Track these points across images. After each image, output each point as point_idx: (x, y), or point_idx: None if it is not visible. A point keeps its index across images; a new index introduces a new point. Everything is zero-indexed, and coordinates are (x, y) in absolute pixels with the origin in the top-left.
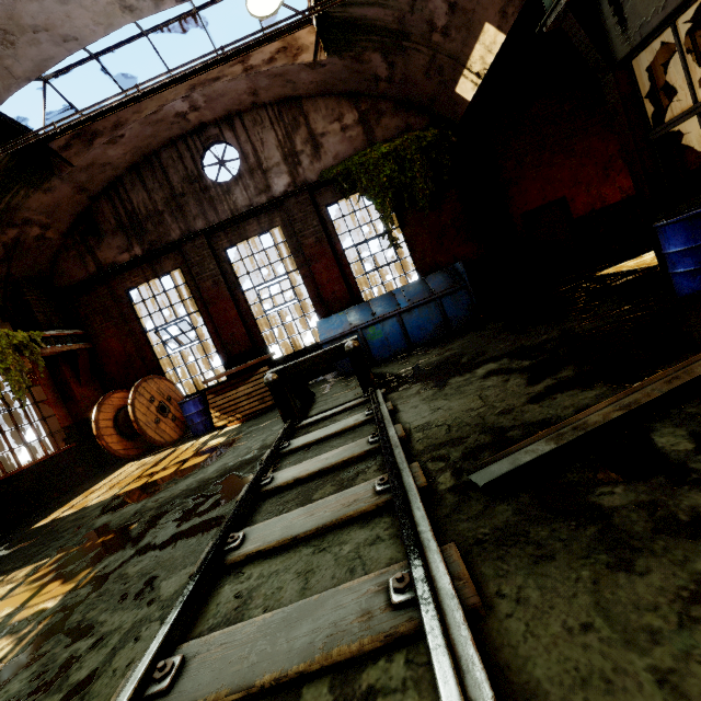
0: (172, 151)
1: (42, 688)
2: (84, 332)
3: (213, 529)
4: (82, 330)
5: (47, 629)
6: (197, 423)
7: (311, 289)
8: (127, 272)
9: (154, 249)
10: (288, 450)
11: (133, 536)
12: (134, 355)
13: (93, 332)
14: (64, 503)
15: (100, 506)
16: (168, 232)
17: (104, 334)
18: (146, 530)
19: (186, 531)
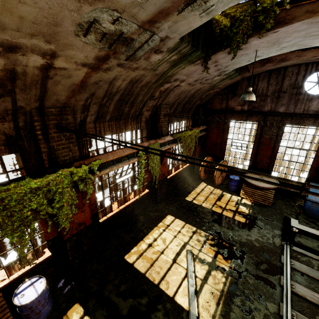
0: (295, 68)
1: (247, 312)
2: (207, 127)
3: (274, 289)
4: (206, 126)
5: (233, 282)
6: (232, 187)
7: (315, 163)
8: (235, 113)
9: (253, 110)
10: (293, 268)
11: (238, 255)
12: (218, 143)
13: (209, 128)
14: (189, 190)
15: (209, 212)
16: (264, 106)
17: (213, 131)
18: (242, 257)
19: (262, 278)
